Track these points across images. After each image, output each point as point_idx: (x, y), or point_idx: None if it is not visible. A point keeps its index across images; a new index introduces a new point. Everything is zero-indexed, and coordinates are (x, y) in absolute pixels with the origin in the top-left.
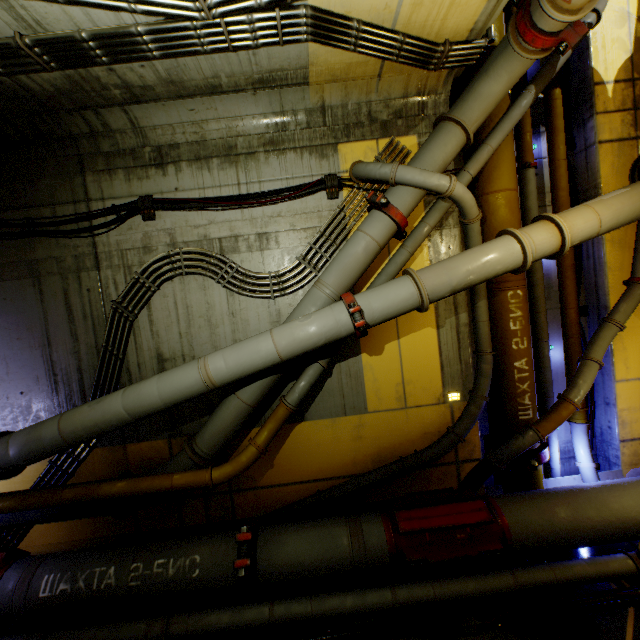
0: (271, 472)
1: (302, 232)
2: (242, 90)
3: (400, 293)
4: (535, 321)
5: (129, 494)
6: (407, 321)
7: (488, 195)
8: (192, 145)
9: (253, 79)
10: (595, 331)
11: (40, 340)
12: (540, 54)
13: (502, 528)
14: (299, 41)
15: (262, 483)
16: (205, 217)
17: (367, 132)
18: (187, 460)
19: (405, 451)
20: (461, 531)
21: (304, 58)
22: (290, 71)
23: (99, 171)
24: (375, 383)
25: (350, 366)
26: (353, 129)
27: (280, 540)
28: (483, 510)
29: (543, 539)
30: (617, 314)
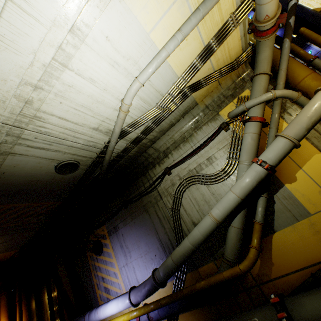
0: (274, 268)
1: (222, 149)
2: (179, 120)
3: (278, 145)
4: None
5: (208, 286)
6: (299, 158)
7: (298, 84)
8: (172, 145)
9: (181, 115)
10: None
11: (154, 232)
12: (274, 33)
13: None
14: (188, 96)
15: (273, 276)
16: (186, 164)
17: (226, 102)
18: (225, 265)
19: None
20: None
21: (192, 99)
22: (190, 105)
23: (151, 168)
24: (304, 196)
25: (282, 193)
26: (221, 105)
27: (299, 302)
28: None
29: None
30: None
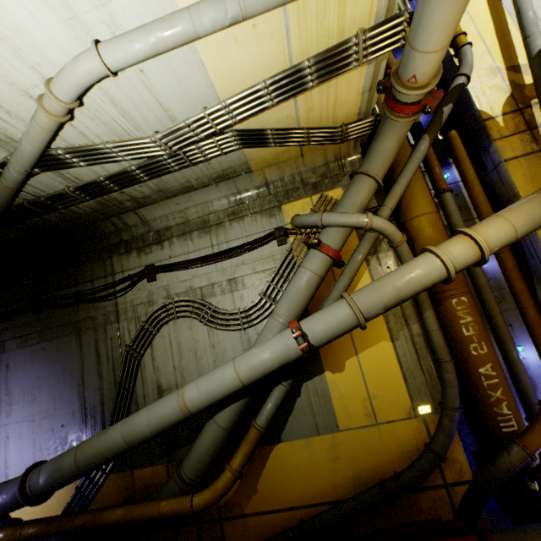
0: (255, 498)
1: (261, 273)
2: (208, 185)
3: (337, 315)
4: (492, 324)
5: (125, 521)
6: (362, 337)
7: (411, 220)
8: (180, 225)
9: (213, 177)
10: None
11: (78, 381)
12: (413, 116)
13: None
14: (234, 150)
15: (248, 510)
16: (190, 273)
17: (302, 193)
18: (175, 486)
19: (385, 473)
20: None
21: (243, 158)
22: (236, 167)
23: (121, 253)
24: (342, 400)
25: (316, 384)
26: (291, 193)
27: None
28: None
29: None
30: None
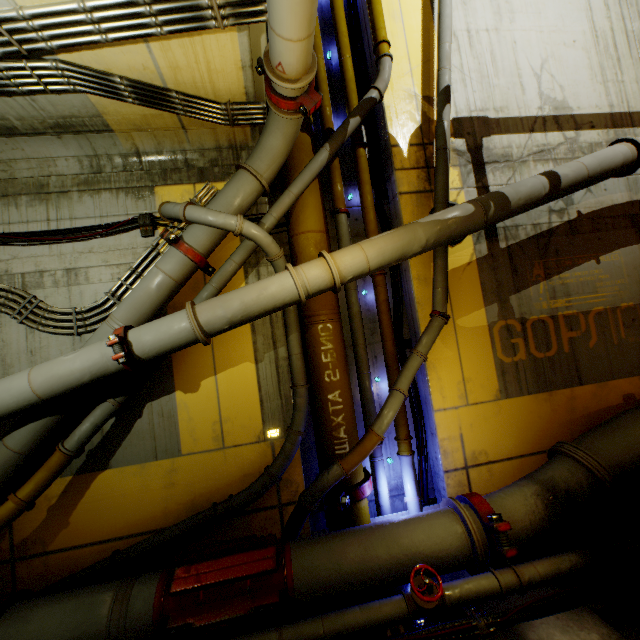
0: (66, 532)
1: (115, 268)
2: (44, 133)
3: (173, 325)
4: (356, 354)
5: None
6: (225, 356)
7: (297, 236)
8: (0, 182)
9: (49, 123)
10: (405, 362)
11: None
12: (294, 115)
13: (286, 577)
14: (68, 91)
15: (54, 546)
16: (8, 252)
17: (185, 177)
18: None
19: (223, 496)
20: (241, 584)
21: (92, 107)
22: (85, 118)
23: None
24: (190, 422)
25: (163, 405)
26: (171, 174)
27: (27, 617)
28: (270, 557)
29: (328, 585)
30: (420, 345)
